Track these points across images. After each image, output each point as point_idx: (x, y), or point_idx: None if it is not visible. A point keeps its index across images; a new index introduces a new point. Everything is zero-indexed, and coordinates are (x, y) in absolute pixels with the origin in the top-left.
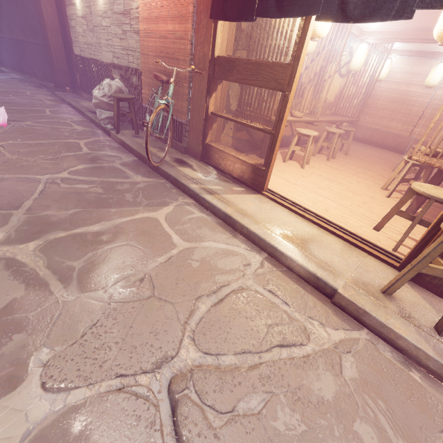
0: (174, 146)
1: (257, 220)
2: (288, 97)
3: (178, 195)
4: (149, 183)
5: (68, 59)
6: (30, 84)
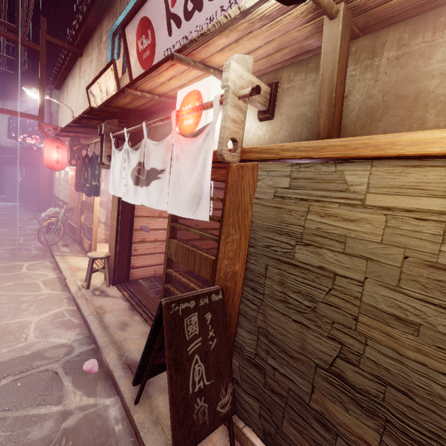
0: (72, 239)
1: (69, 264)
2: (94, 216)
3: (48, 258)
4: (38, 254)
5: (51, 196)
6: (26, 209)
